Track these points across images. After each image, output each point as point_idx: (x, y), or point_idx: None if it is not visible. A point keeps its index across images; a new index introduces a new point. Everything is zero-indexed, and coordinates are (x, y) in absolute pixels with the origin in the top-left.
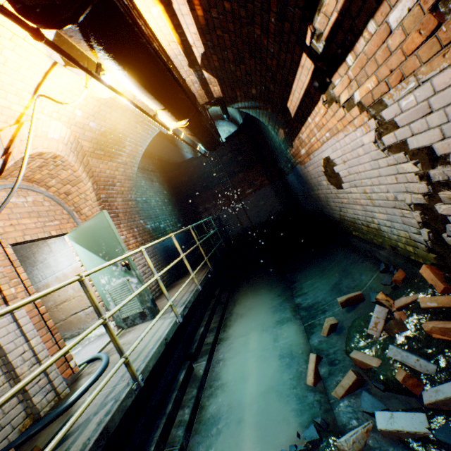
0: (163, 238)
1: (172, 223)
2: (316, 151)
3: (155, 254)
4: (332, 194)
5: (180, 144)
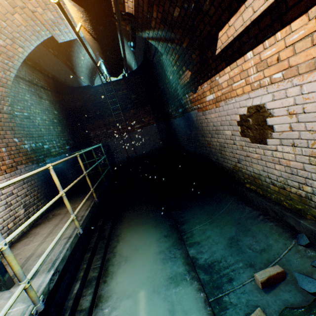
0: (32, 172)
1: (59, 145)
2: (234, 98)
3: (30, 178)
4: (235, 145)
5: (78, 72)
